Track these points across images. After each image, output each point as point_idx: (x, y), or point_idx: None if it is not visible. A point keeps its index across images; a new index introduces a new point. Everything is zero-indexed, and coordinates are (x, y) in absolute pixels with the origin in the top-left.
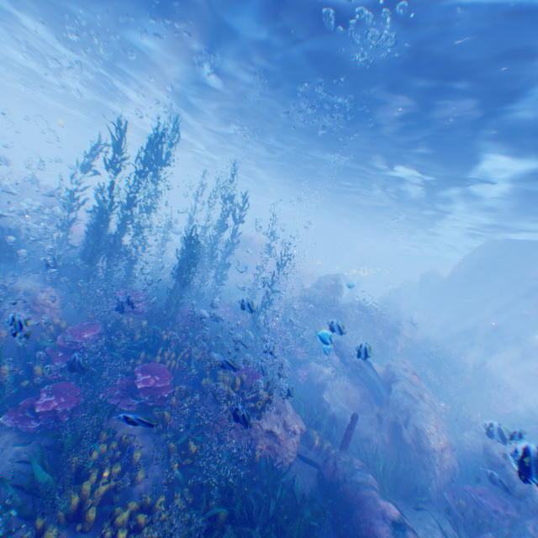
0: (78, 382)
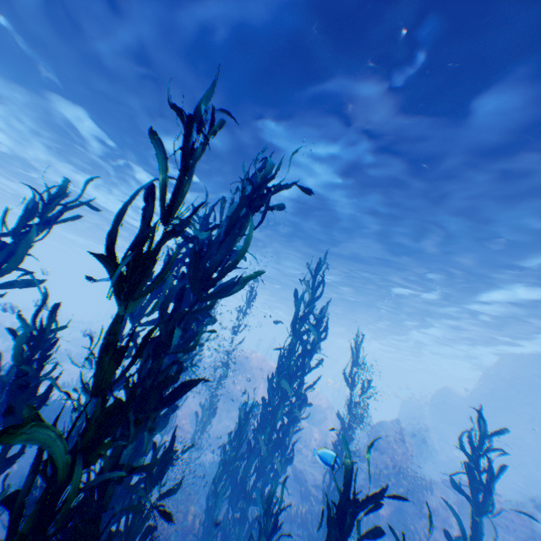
0: None
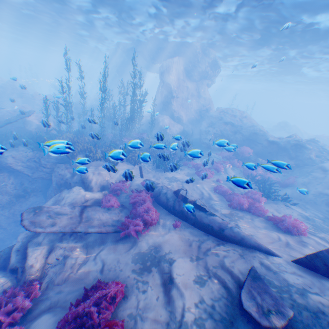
0: None
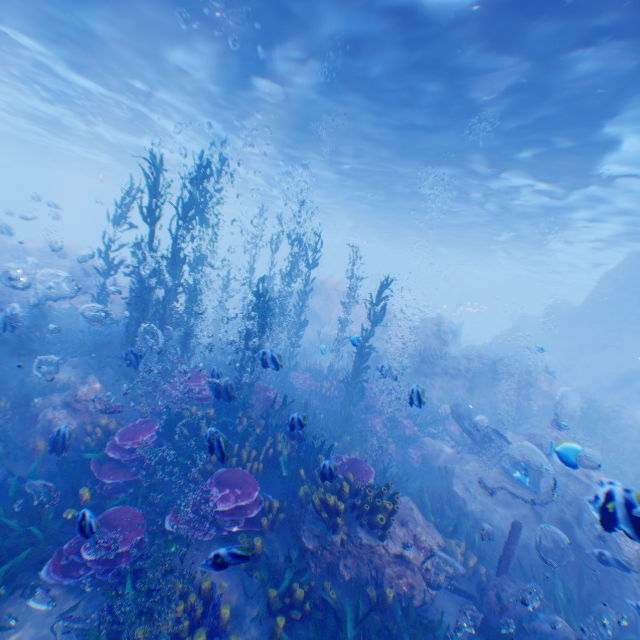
0: (136, 507)
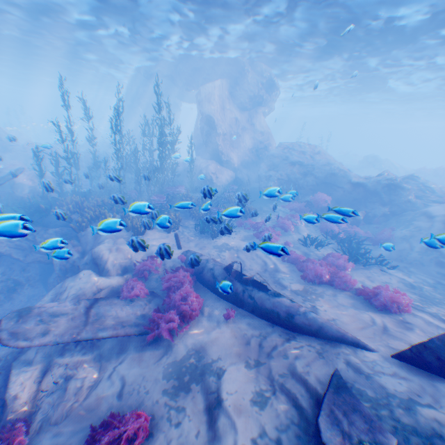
0: None
